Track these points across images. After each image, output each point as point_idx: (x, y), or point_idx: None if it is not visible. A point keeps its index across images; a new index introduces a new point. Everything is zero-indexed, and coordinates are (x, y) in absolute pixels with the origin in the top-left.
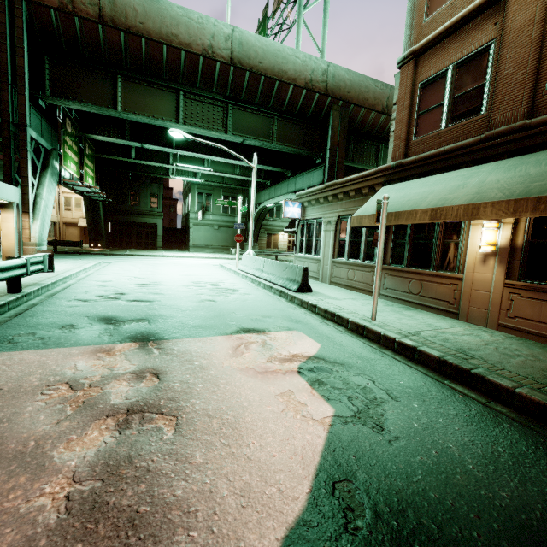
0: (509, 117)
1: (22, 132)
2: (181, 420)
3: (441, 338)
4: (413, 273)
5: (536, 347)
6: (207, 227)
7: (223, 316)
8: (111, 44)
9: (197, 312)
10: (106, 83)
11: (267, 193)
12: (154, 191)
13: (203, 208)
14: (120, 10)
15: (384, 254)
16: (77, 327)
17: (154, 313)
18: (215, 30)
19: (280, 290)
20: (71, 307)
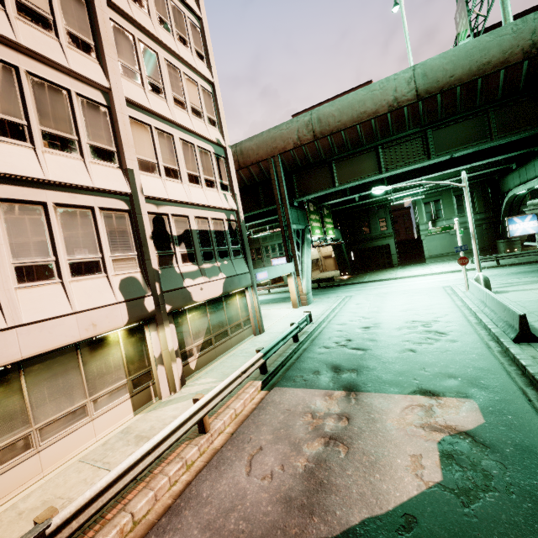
0: None
1: (289, 229)
2: (350, 451)
3: None
4: None
5: None
6: (441, 235)
7: (411, 372)
8: (323, 147)
9: (393, 365)
10: (326, 172)
11: (516, 176)
12: (381, 216)
13: (433, 216)
14: (324, 124)
15: None
16: (320, 374)
17: (363, 364)
18: (396, 83)
19: (496, 336)
20: (319, 354)
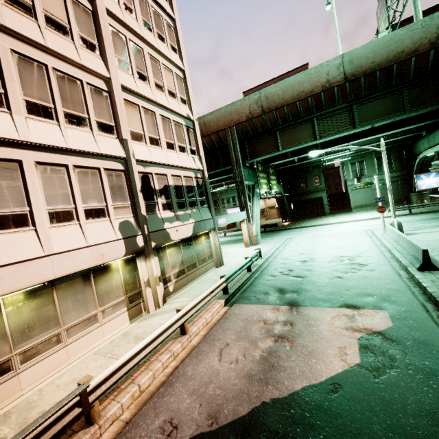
0: None
1: (242, 185)
2: (293, 345)
3: None
4: None
5: None
6: (364, 189)
7: (339, 292)
8: (270, 119)
9: (325, 288)
10: (271, 139)
11: (426, 142)
12: (315, 174)
13: (358, 174)
14: (270, 101)
15: None
16: (269, 294)
17: (302, 287)
18: (328, 68)
19: (405, 266)
20: (268, 280)
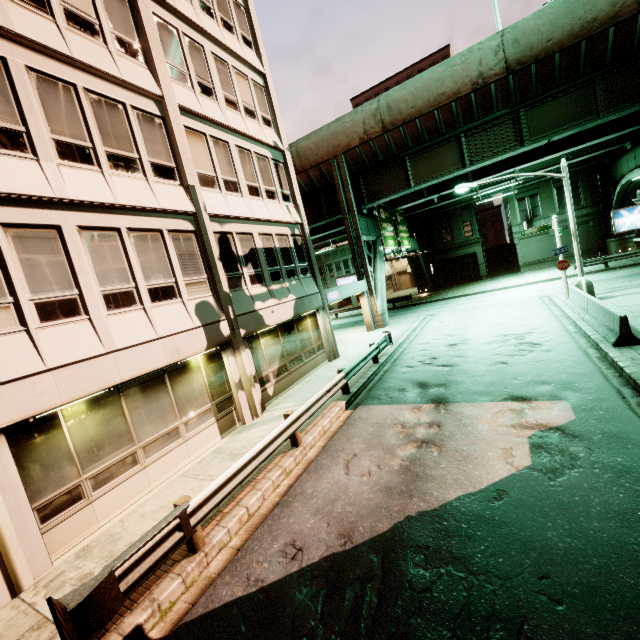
0: None
1: (359, 242)
2: (442, 450)
3: None
4: None
5: None
6: (539, 237)
7: (503, 382)
8: (395, 141)
9: (483, 377)
10: (398, 170)
11: (631, 159)
12: (465, 219)
13: (529, 215)
14: (395, 112)
15: None
16: (405, 391)
17: (450, 379)
18: (481, 54)
19: (595, 342)
20: (403, 373)
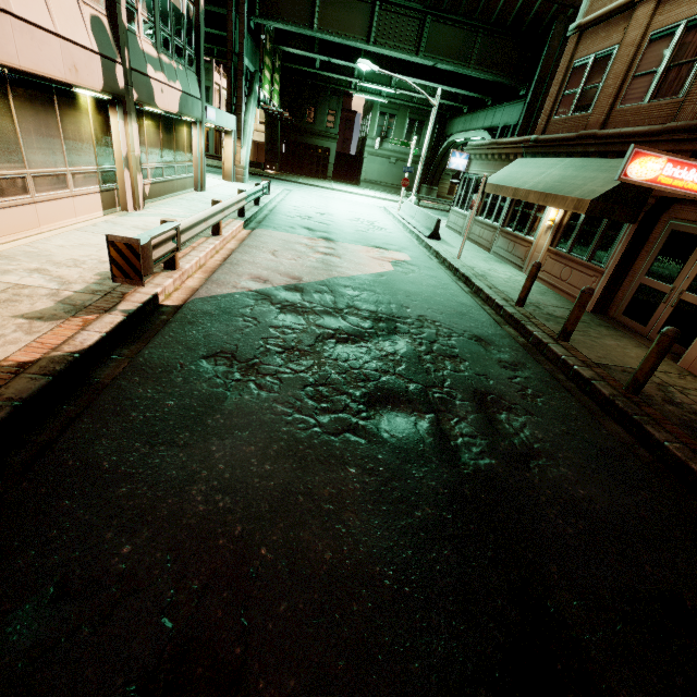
0: (595, 123)
1: (240, 63)
2: (342, 259)
3: (484, 271)
4: (513, 236)
5: (535, 286)
6: (383, 159)
7: (368, 240)
8: None
9: (353, 235)
10: None
11: (462, 122)
12: (332, 107)
13: (383, 133)
14: None
15: (505, 218)
16: (296, 229)
17: (330, 231)
18: None
19: (418, 235)
20: (287, 219)
